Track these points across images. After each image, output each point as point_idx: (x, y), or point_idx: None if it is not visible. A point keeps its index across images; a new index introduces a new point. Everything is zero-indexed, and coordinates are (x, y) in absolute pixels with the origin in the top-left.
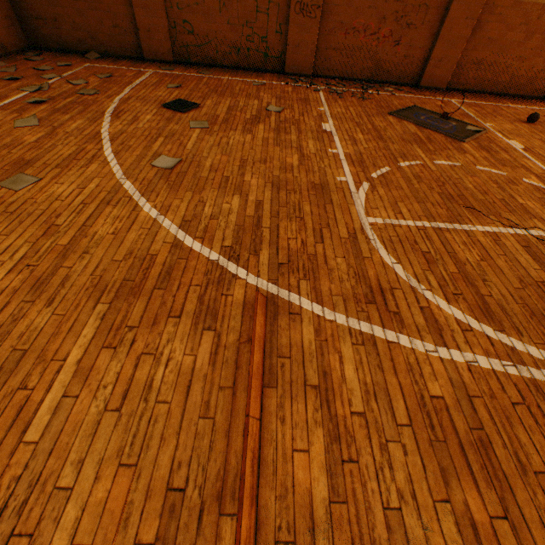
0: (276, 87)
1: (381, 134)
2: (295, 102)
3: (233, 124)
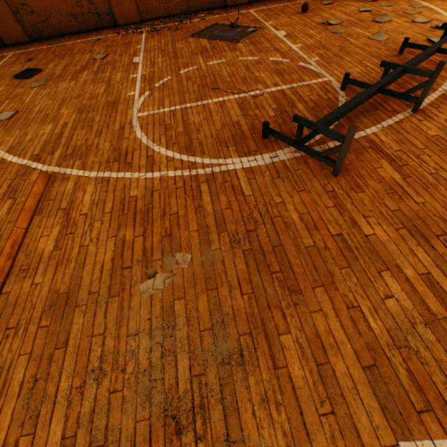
0: (109, 39)
1: (177, 54)
2: (119, 47)
3: (65, 77)
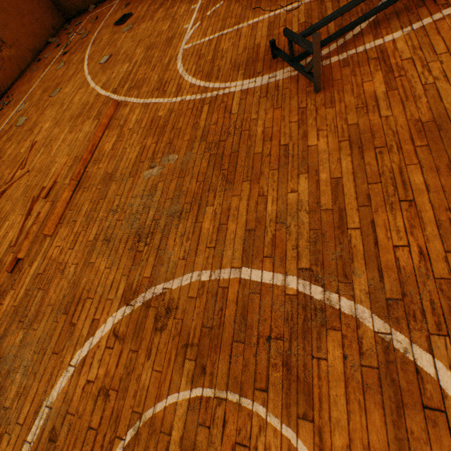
0: None
1: None
2: None
3: (146, 18)
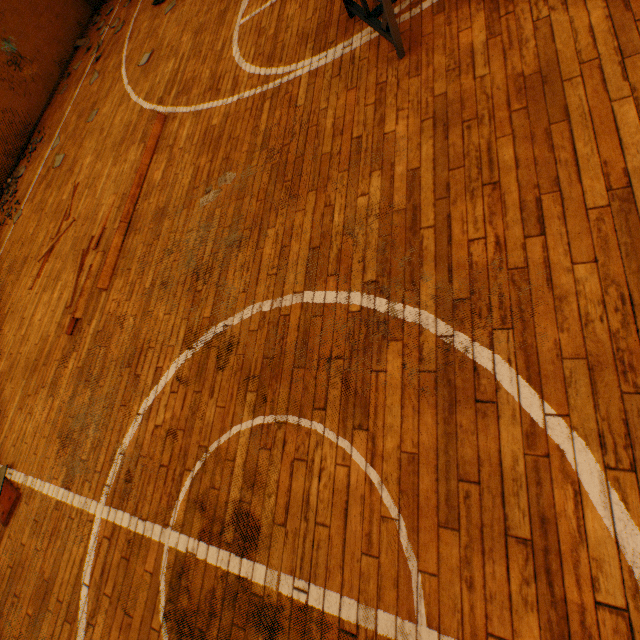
0: None
1: None
2: None
3: None
